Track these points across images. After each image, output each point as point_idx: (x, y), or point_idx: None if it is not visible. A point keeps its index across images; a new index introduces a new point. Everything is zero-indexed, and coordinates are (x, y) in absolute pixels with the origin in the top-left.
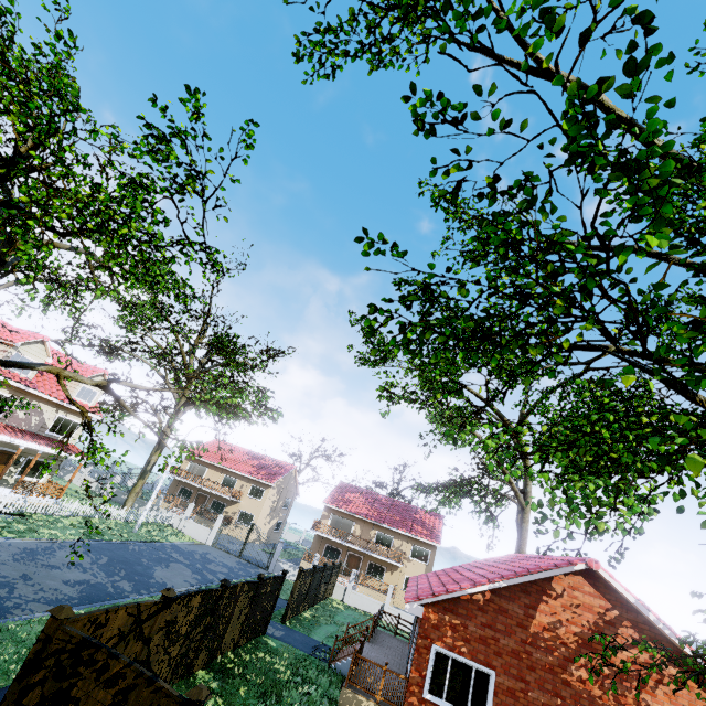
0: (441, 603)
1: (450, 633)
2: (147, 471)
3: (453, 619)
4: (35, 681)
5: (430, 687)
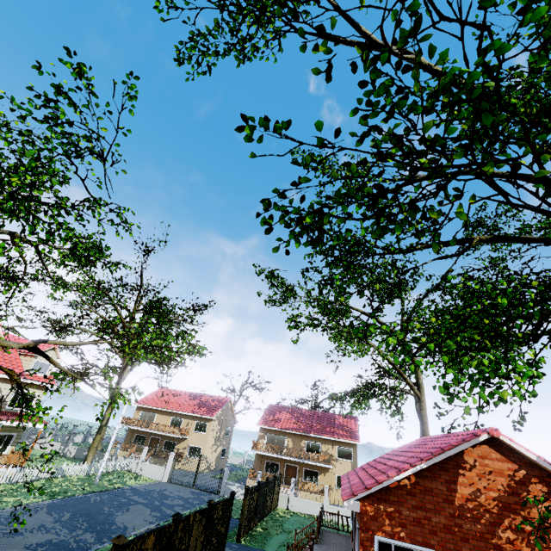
0: (374, 495)
1: (387, 522)
2: (102, 426)
3: (388, 507)
4: None
5: None
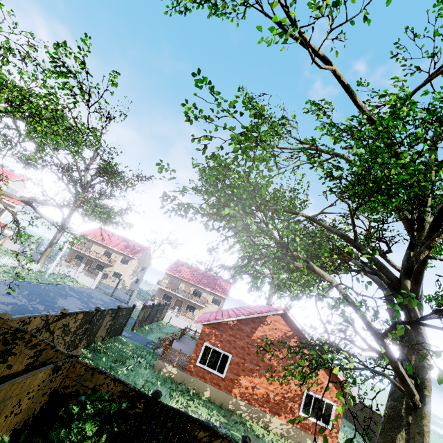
0: (212, 325)
1: (214, 338)
2: (53, 243)
3: (217, 332)
4: None
5: (200, 360)
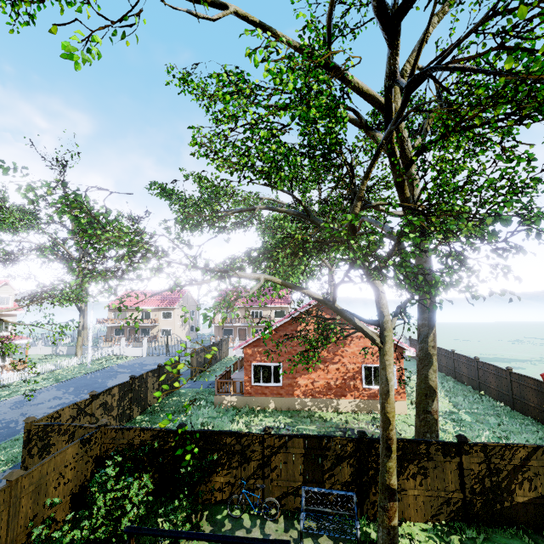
0: (252, 344)
1: (259, 355)
2: (80, 331)
3: (259, 349)
4: (33, 445)
5: (254, 380)
